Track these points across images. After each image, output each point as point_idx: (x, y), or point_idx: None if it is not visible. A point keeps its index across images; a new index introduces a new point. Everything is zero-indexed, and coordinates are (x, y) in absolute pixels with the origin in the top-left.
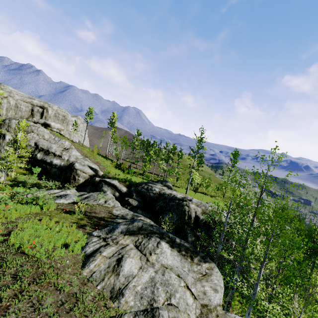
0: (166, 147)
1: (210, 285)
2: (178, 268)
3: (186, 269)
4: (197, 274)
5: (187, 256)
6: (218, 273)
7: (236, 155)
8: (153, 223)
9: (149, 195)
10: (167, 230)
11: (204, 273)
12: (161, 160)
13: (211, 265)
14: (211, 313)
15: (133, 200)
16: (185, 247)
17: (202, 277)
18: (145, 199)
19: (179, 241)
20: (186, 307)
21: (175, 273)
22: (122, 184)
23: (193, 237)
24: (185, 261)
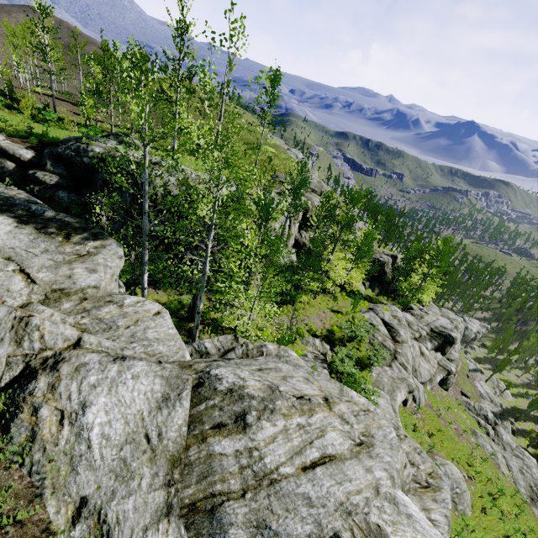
0: (132, 57)
1: (86, 267)
2: (13, 249)
3: (37, 250)
4: (69, 256)
5: (59, 234)
6: (113, 250)
7: (275, 81)
8: (24, 197)
9: (81, 161)
10: (120, 221)
11: (85, 253)
12: (128, 92)
13: (107, 242)
14: (68, 297)
15: (47, 174)
16: (63, 223)
17: (78, 258)
18: (75, 171)
19: (51, 216)
20: (3, 294)
21: (3, 256)
22: (19, 143)
23: (162, 225)
24: (45, 241)
